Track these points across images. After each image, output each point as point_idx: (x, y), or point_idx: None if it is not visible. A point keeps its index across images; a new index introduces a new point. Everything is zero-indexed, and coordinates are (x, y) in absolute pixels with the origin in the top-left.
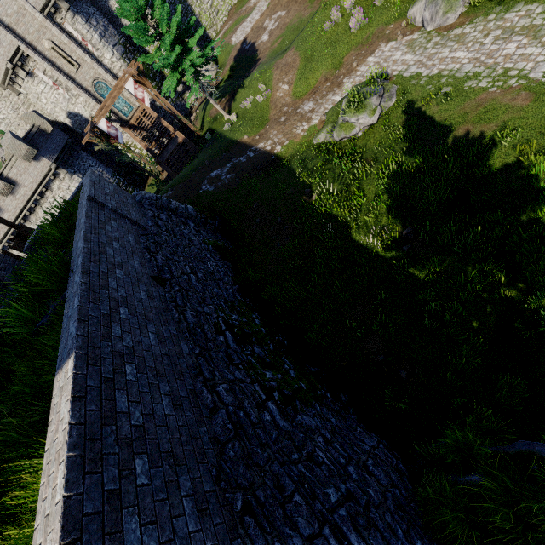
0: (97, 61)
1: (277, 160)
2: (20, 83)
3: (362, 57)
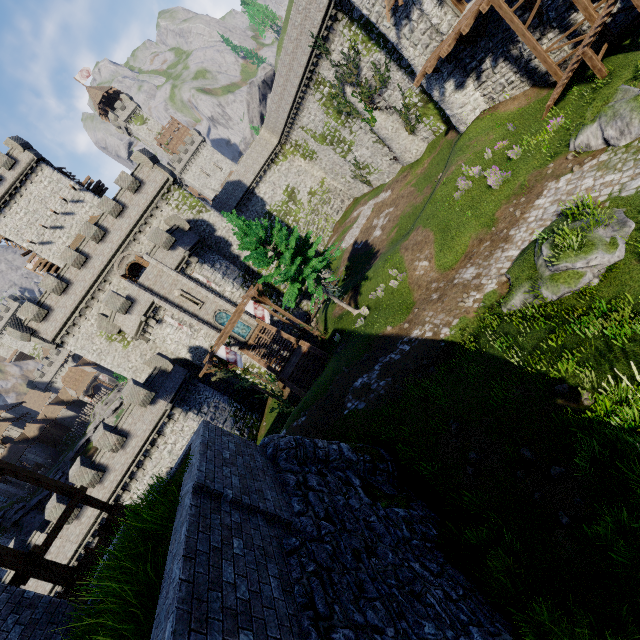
0: (219, 295)
1: (450, 347)
2: (151, 331)
3: (524, 204)
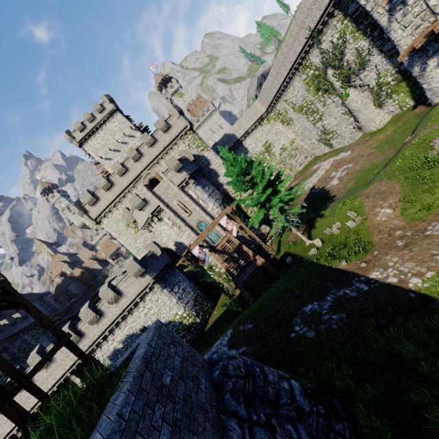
0: (203, 209)
1: (425, 301)
2: (153, 225)
3: None
